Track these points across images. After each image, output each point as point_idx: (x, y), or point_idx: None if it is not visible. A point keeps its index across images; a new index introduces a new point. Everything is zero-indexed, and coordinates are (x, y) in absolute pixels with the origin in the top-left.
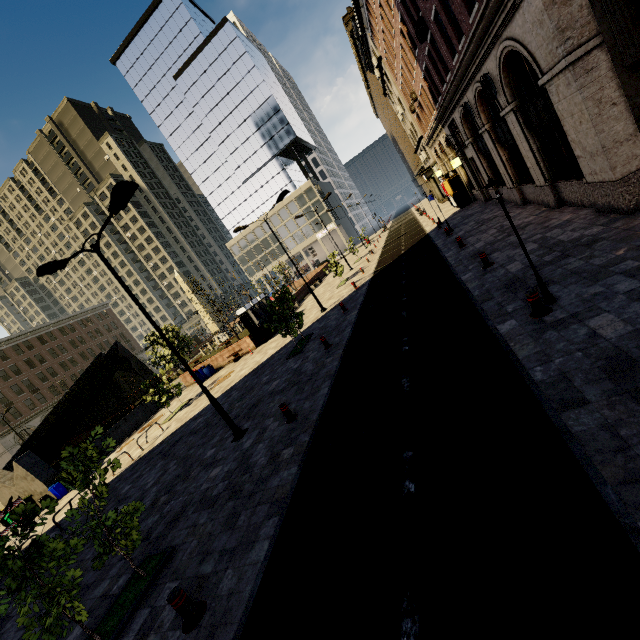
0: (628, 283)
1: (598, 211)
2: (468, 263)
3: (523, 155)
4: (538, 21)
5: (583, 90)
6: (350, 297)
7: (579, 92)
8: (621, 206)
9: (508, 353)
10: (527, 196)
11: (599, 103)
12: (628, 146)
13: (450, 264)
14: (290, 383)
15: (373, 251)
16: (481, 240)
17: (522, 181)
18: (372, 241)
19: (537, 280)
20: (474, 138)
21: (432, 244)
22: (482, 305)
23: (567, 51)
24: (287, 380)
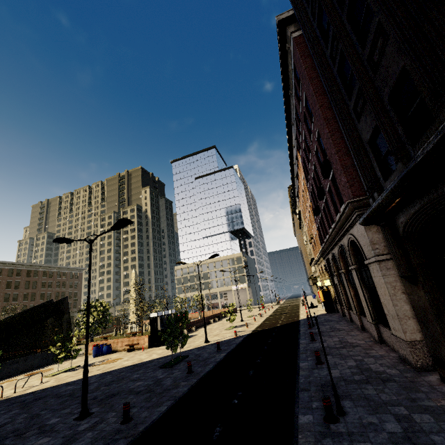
0: (394, 425)
1: (401, 358)
2: (309, 354)
3: (360, 297)
4: (363, 234)
5: (385, 277)
6: (228, 341)
7: (382, 277)
8: (412, 361)
9: (294, 443)
10: (364, 325)
11: (394, 288)
12: (413, 321)
13: (299, 349)
14: (147, 388)
15: (262, 314)
16: (326, 341)
17: (362, 313)
18: (266, 307)
19: (333, 389)
20: (338, 273)
21: (298, 328)
22: (300, 392)
23: (376, 254)
24: (147, 385)
